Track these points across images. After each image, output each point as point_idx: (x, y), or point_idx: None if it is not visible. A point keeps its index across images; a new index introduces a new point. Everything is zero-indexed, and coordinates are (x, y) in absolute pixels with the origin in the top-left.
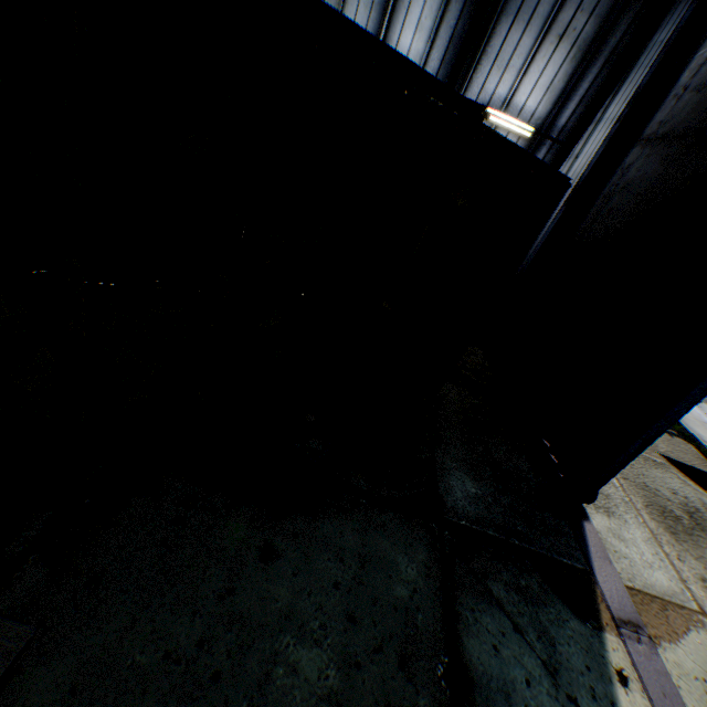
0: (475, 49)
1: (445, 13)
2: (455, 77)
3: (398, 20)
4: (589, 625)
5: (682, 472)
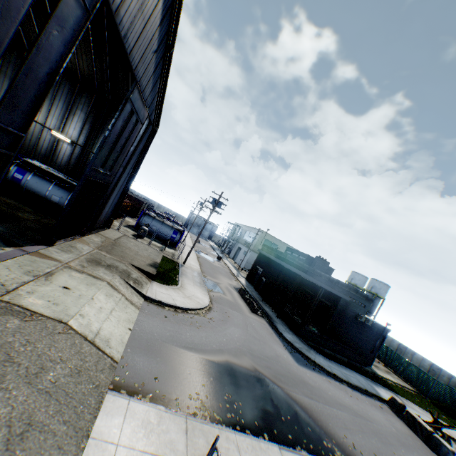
0: (95, 139)
1: (84, 127)
2: (86, 145)
3: (68, 125)
4: (7, 246)
5: (139, 271)
